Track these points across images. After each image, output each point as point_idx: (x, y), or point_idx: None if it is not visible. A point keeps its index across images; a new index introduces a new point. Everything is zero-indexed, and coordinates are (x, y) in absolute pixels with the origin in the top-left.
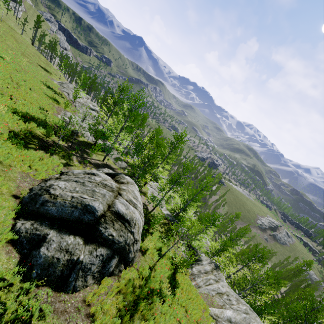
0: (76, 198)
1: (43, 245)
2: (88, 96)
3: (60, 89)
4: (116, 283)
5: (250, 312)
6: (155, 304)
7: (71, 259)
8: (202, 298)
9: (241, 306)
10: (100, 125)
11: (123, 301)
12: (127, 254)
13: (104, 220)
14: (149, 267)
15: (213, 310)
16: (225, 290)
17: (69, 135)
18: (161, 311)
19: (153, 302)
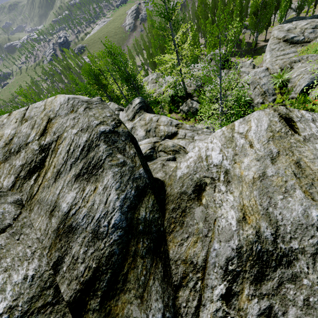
0: None
1: None
2: None
3: None
4: None
5: None
6: None
7: None
8: None
9: None
10: None
11: None
12: None
13: None
14: None
15: None
16: None
17: None
18: None
19: None
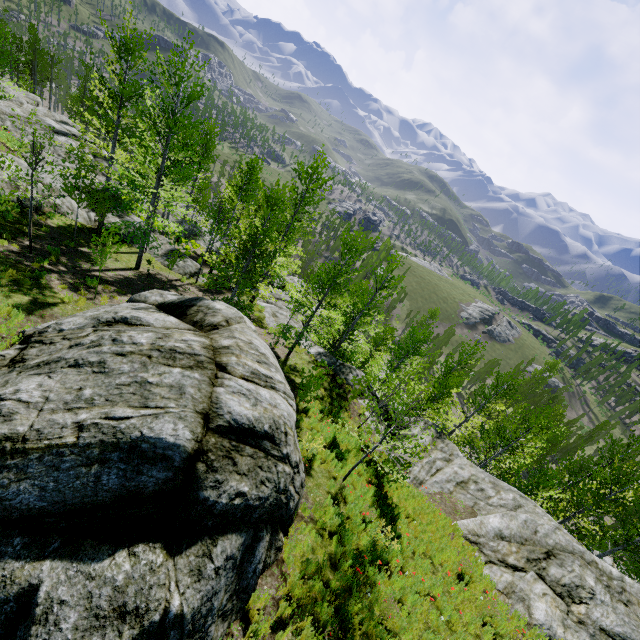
0: (92, 427)
1: (29, 638)
2: (36, 98)
3: None
4: (282, 589)
5: (523, 502)
6: (375, 584)
7: (144, 629)
8: (437, 508)
9: (505, 495)
10: (99, 175)
11: (313, 626)
12: (286, 508)
13: (206, 467)
14: (331, 498)
15: (464, 525)
16: (468, 474)
17: (16, 217)
18: (394, 596)
19: (371, 585)
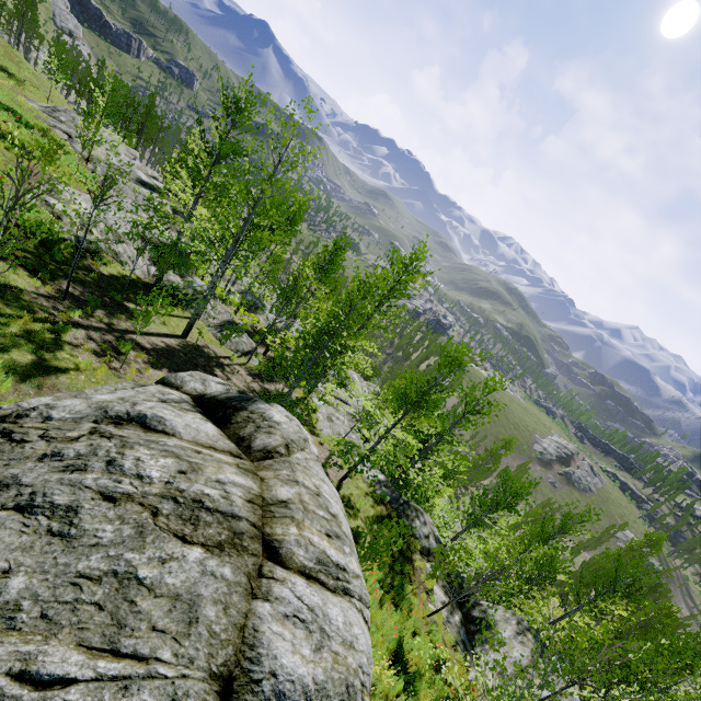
0: None
1: None
2: (136, 153)
3: (43, 120)
4: None
5: None
6: None
7: None
8: None
9: None
10: (173, 231)
11: None
12: None
13: None
14: None
15: None
16: None
17: (66, 257)
18: None
19: None
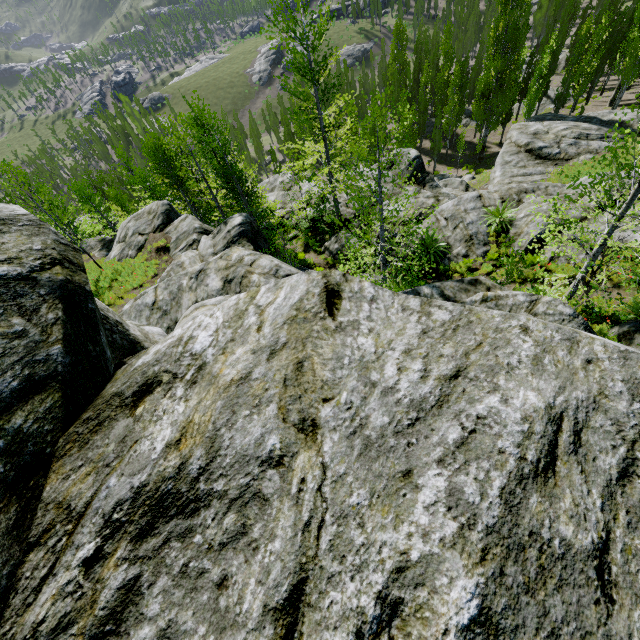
0: None
1: None
2: None
3: None
4: None
5: None
6: None
7: None
8: None
9: None
10: None
11: None
12: None
13: None
14: None
15: None
16: None
17: None
18: None
19: None
